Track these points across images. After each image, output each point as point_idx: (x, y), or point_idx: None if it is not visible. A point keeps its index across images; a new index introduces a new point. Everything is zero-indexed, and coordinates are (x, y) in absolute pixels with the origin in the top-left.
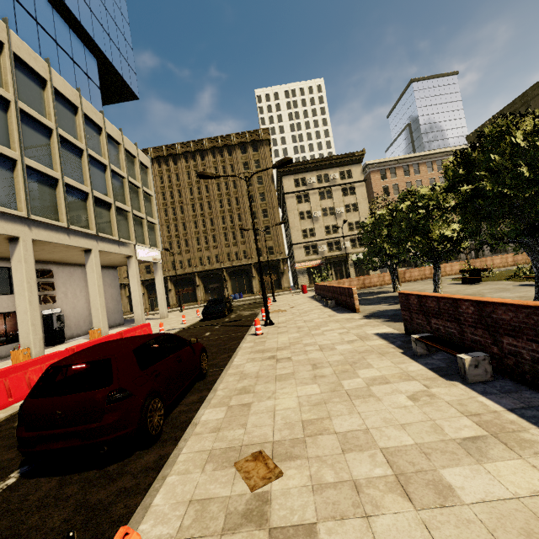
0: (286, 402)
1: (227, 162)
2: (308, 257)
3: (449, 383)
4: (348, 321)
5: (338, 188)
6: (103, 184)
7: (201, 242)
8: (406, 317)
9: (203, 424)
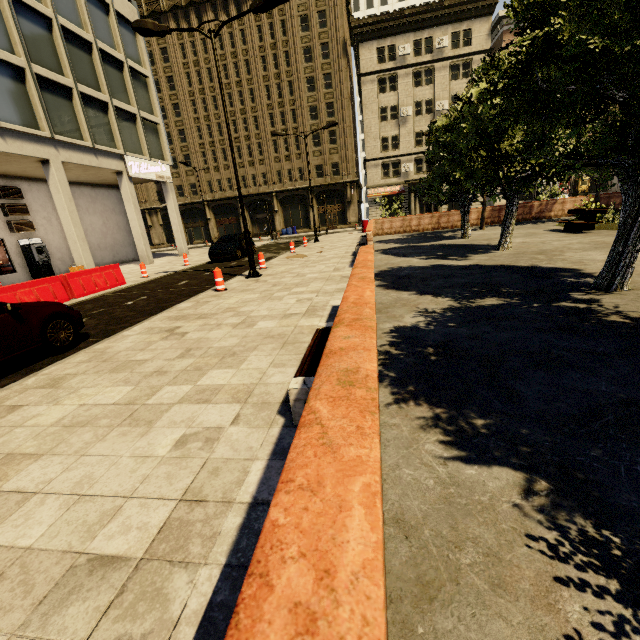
0: (52, 414)
1: (276, 17)
2: (386, 180)
3: (270, 420)
4: (339, 280)
5: (446, 64)
6: (51, 54)
7: (243, 153)
8: None
9: None
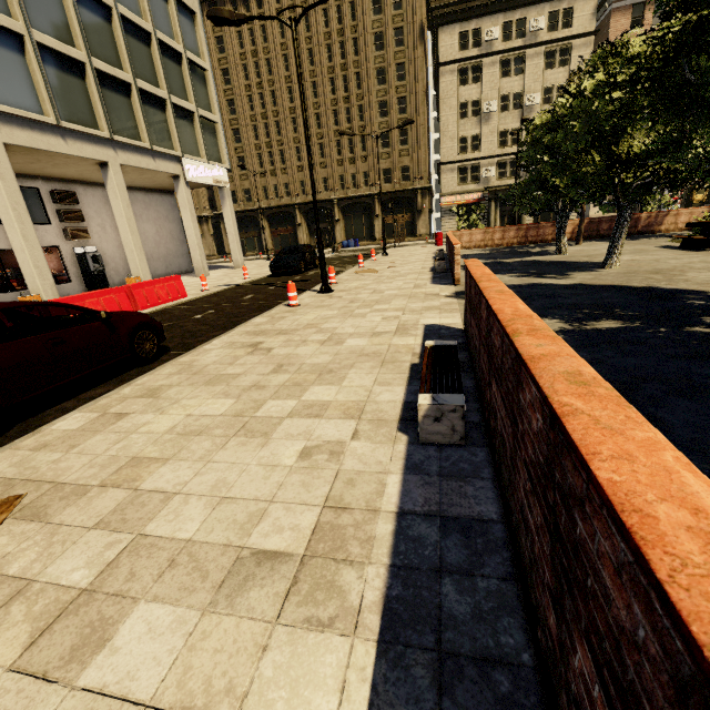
0: (162, 422)
1: None
2: (463, 187)
3: (392, 436)
4: (424, 298)
5: (540, 51)
6: (110, 46)
7: (303, 155)
8: (465, 305)
9: (43, 434)
